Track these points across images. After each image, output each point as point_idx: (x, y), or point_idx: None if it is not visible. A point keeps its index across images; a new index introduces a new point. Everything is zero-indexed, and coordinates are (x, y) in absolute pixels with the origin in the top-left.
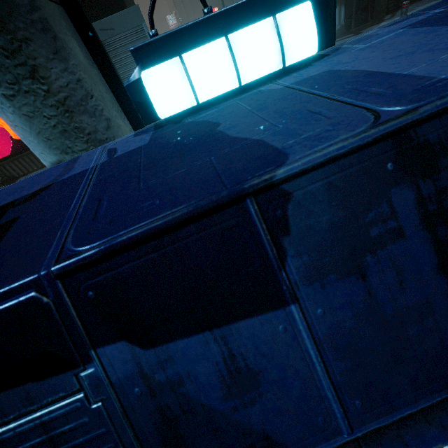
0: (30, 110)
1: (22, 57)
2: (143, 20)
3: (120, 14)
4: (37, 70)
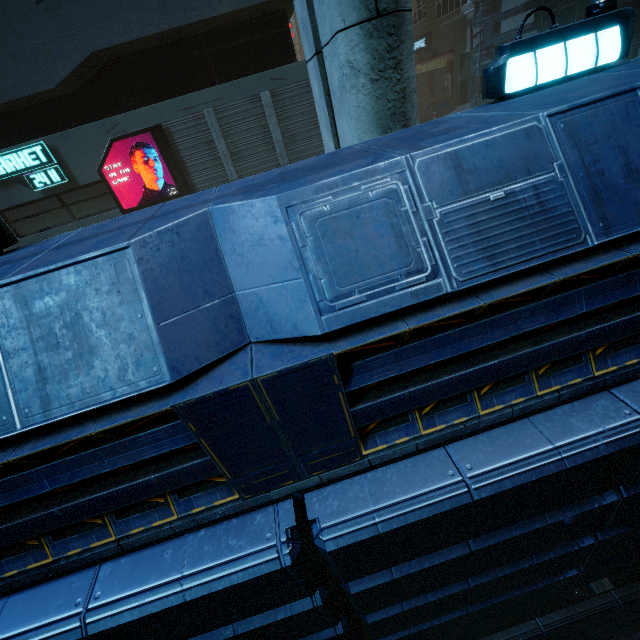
0: (380, 93)
1: (396, 53)
2: None
3: (295, 65)
4: (400, 63)
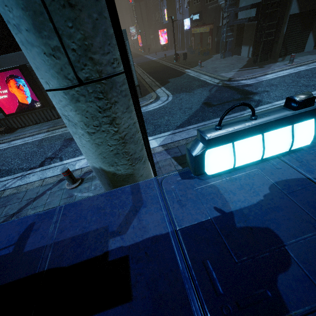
0: (100, 141)
1: (109, 112)
2: (127, 39)
3: None
4: (115, 119)
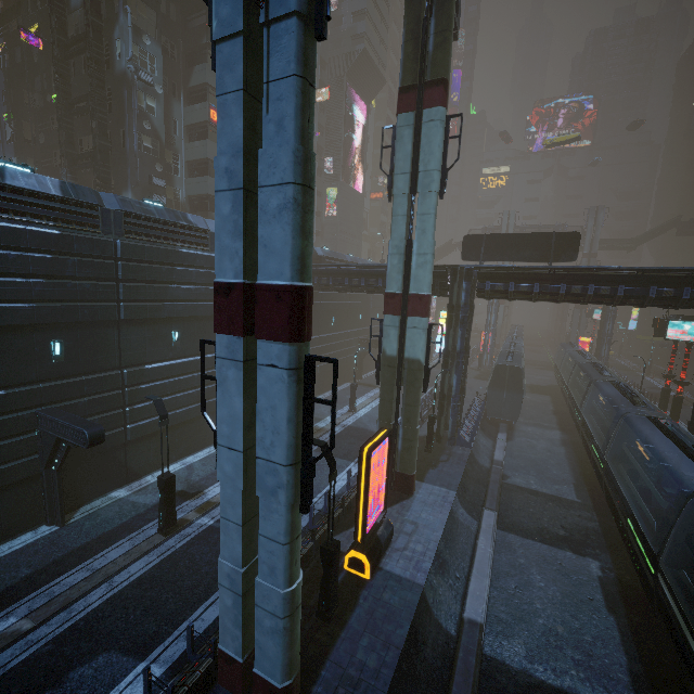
0: None
1: None
2: None
3: None
4: None
